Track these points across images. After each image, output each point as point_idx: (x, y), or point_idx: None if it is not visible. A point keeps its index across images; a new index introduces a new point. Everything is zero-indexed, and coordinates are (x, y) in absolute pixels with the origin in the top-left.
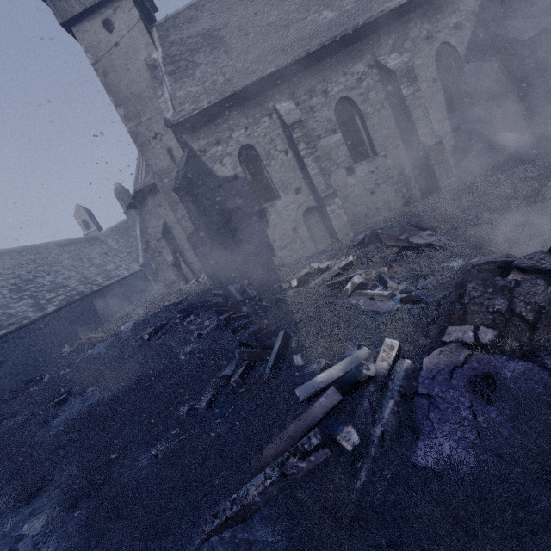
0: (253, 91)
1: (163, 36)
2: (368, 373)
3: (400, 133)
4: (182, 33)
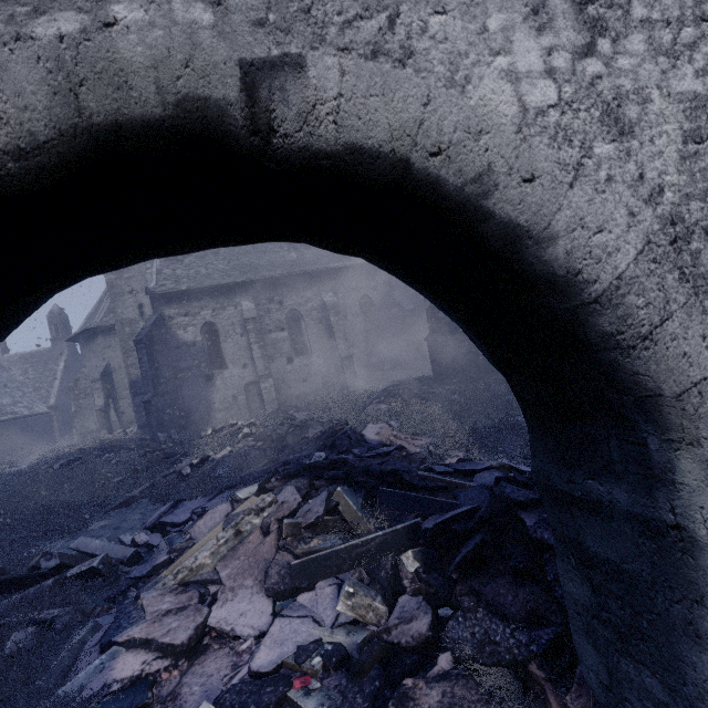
0: (227, 287)
1: None
2: (208, 454)
3: (331, 343)
4: None
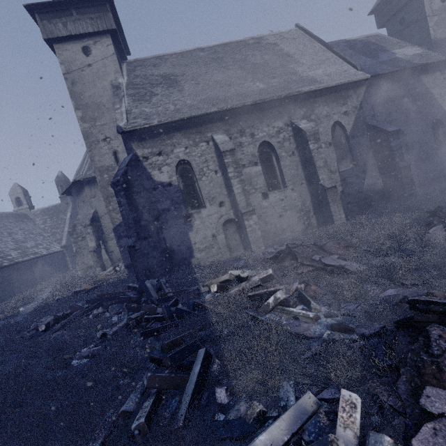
0: (197, 122)
1: (130, 70)
2: None
3: (305, 175)
4: (147, 71)
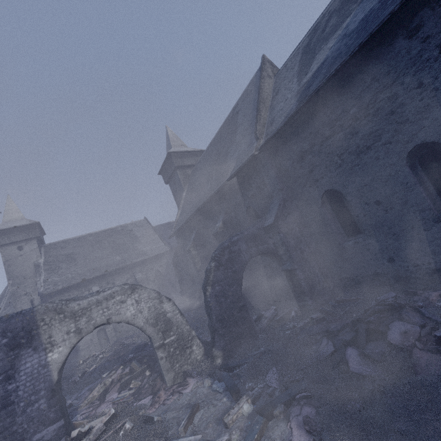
0: (84, 282)
1: (46, 251)
2: (86, 370)
3: None
4: (57, 252)
